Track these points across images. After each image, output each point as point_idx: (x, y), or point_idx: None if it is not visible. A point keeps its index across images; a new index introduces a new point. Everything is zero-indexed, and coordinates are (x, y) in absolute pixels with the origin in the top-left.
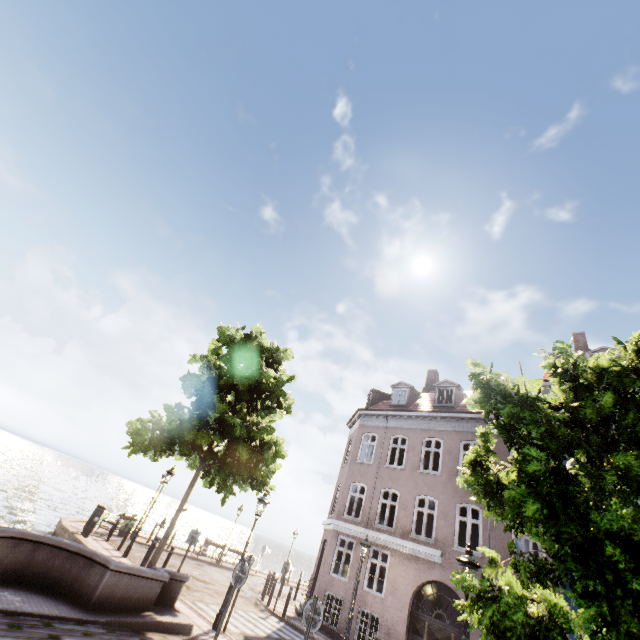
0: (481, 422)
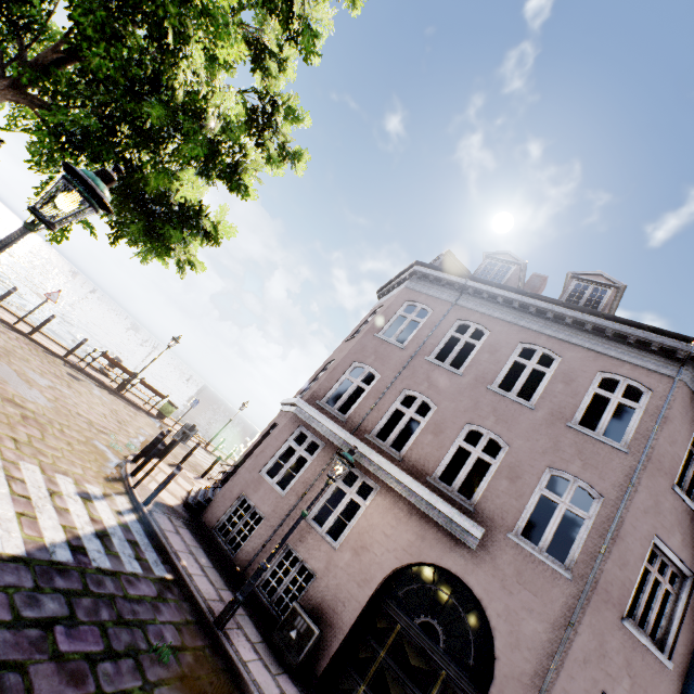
0: (662, 355)
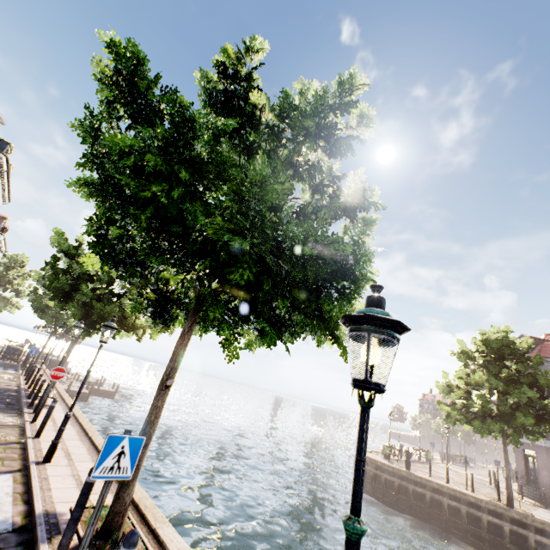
0: None
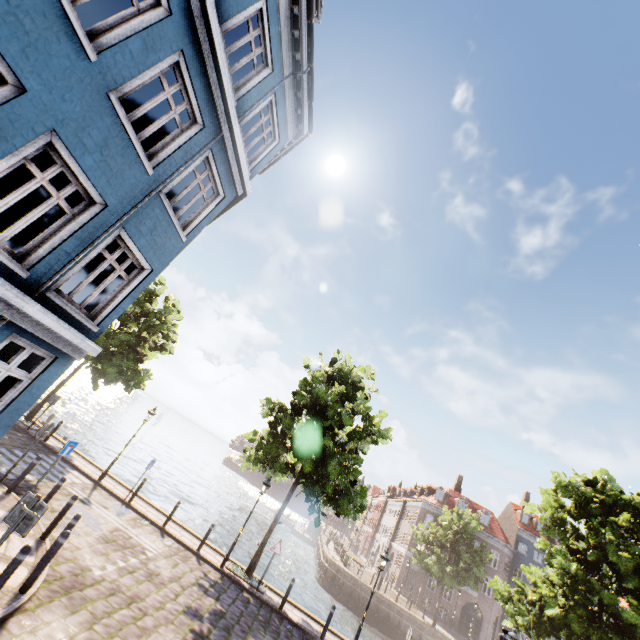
0: (501, 544)
